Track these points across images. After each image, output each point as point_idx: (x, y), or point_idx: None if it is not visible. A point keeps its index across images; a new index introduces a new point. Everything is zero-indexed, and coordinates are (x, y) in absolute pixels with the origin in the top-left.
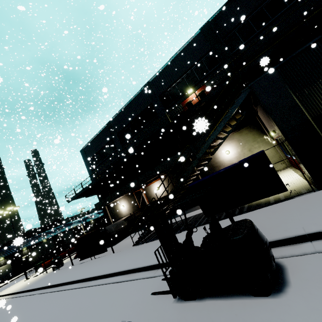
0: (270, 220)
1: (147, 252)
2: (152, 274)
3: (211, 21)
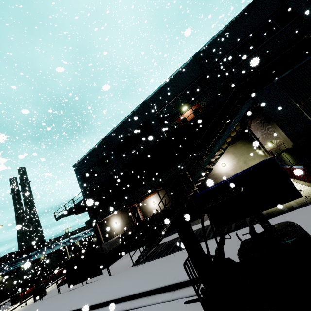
0: None
1: (154, 272)
2: (168, 297)
3: (201, 50)
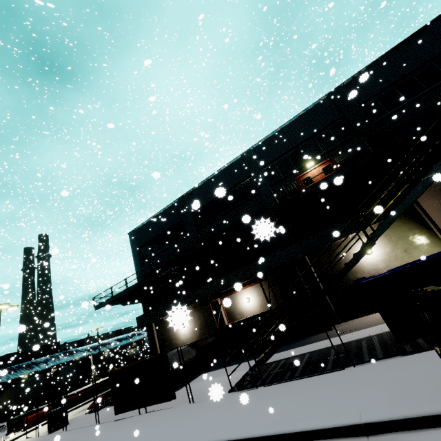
0: None
1: (294, 401)
2: None
3: (342, 87)
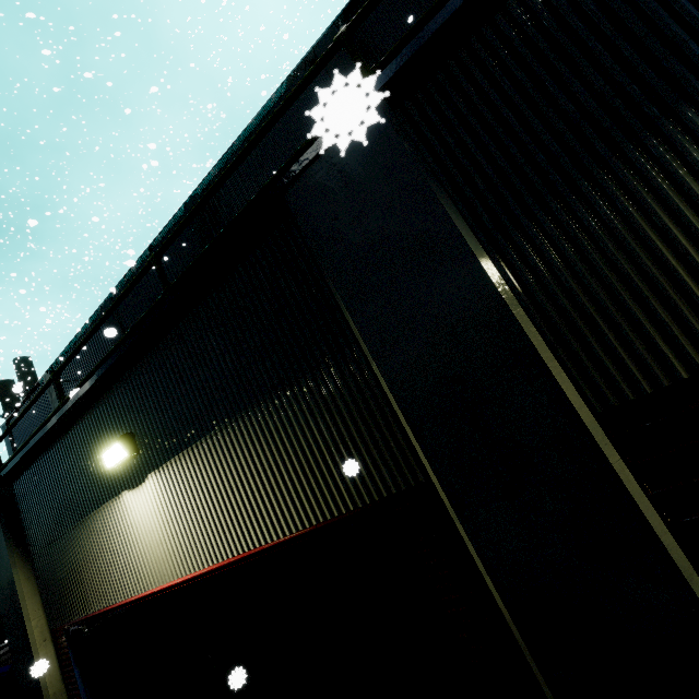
0: None
1: None
2: None
3: (201, 192)
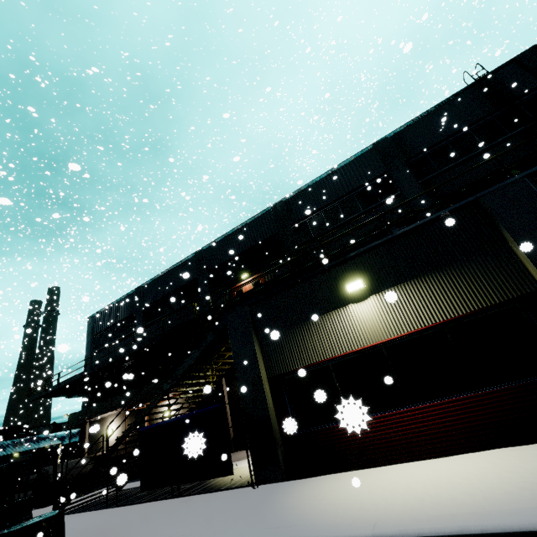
0: (152, 520)
1: None
2: None
3: (284, 201)
